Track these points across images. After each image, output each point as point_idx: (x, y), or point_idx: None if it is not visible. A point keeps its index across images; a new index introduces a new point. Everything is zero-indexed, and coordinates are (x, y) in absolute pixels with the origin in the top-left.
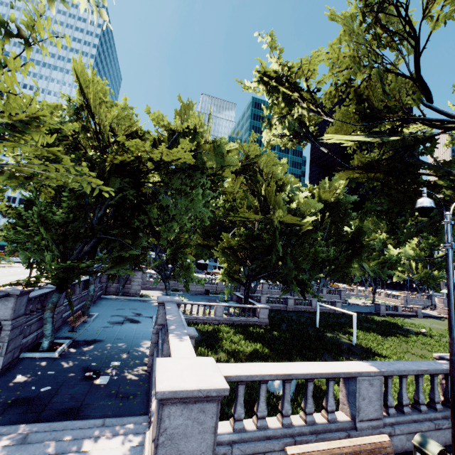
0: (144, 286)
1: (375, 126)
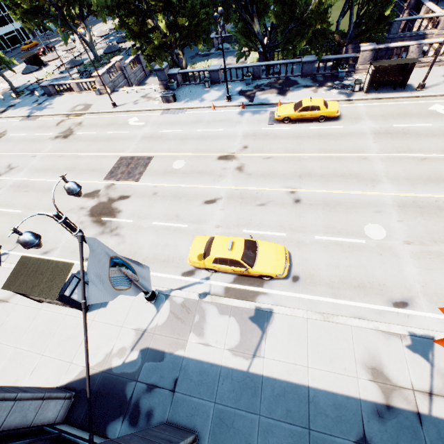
0: (136, 82)
1: None
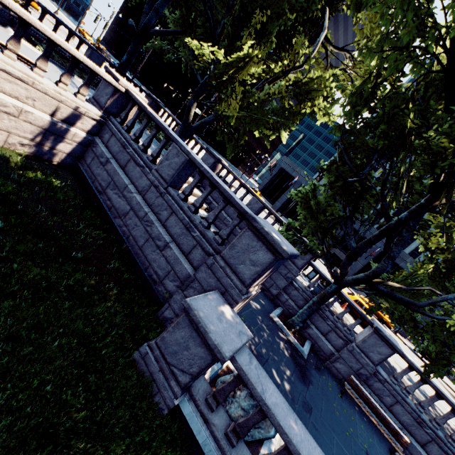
0: None
1: None
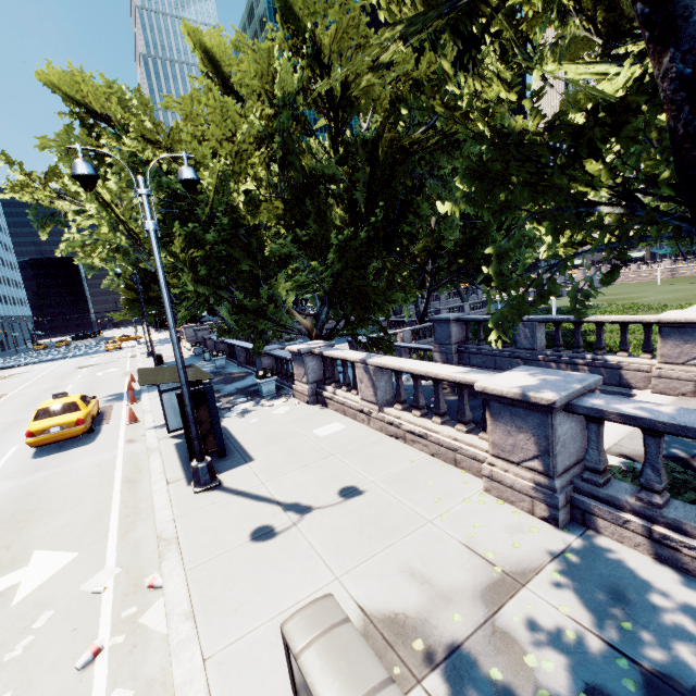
0: None
1: (620, 43)
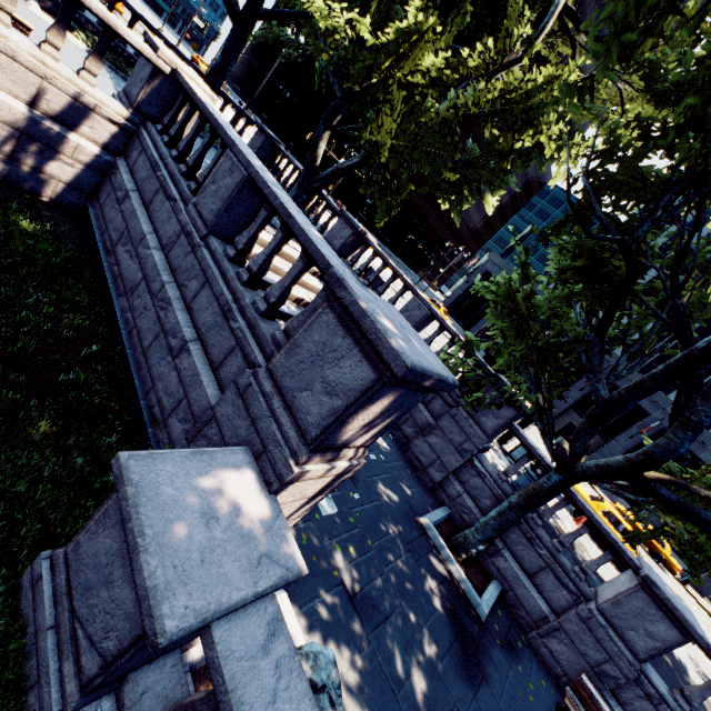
0: None
1: None
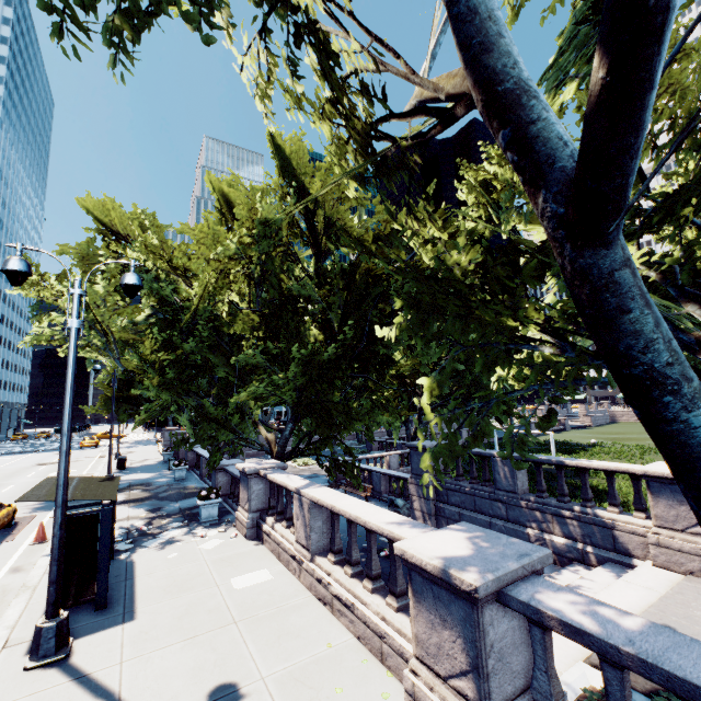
0: None
1: None
